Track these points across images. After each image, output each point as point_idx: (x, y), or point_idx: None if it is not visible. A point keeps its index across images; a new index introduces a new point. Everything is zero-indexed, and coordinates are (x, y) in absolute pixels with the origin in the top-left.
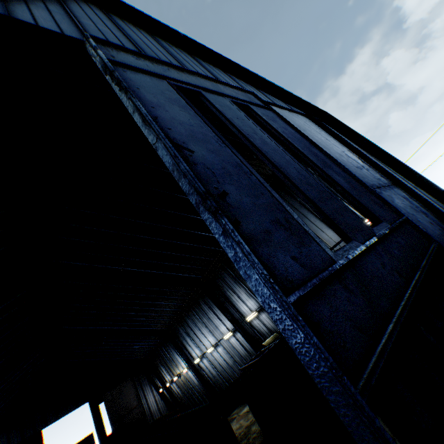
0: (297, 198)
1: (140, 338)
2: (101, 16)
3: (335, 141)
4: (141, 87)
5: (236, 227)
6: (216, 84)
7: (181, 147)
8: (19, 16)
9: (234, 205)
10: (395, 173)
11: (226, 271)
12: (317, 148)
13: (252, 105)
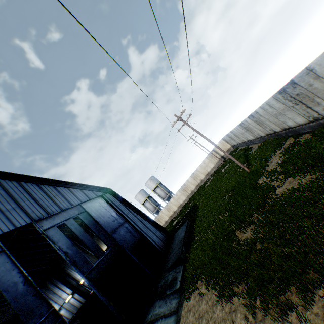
0: None
1: None
2: (22, 190)
3: (109, 208)
4: (53, 235)
5: (78, 267)
6: (68, 210)
7: (66, 252)
8: (15, 222)
9: (77, 262)
10: (131, 211)
11: None
12: (99, 224)
13: (79, 214)
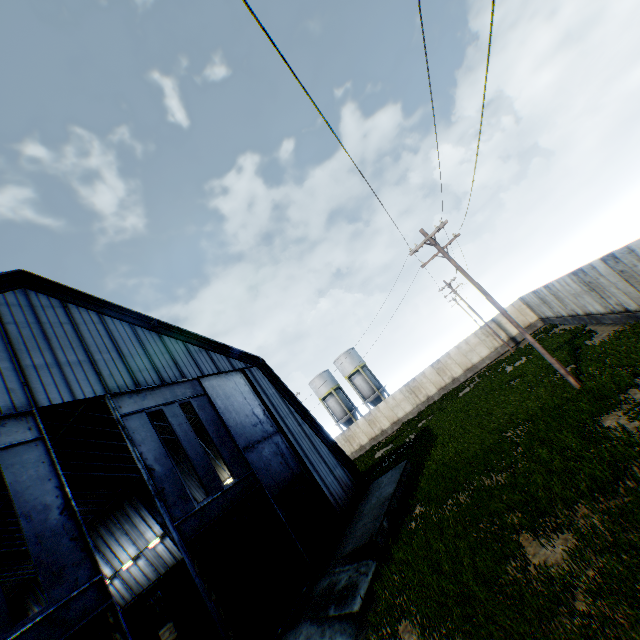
0: None
1: (12, 564)
2: (102, 332)
3: (252, 397)
4: (135, 429)
5: (165, 503)
6: (173, 386)
7: (151, 469)
8: (75, 389)
9: (166, 493)
10: (294, 412)
11: None
12: (225, 426)
13: (193, 397)
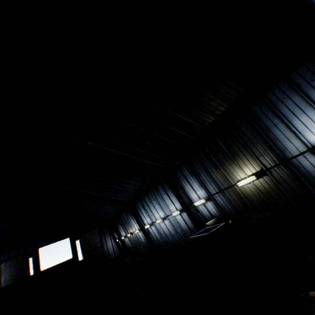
0: (272, 108)
1: (109, 204)
2: None
3: None
4: None
5: None
6: None
7: None
8: None
9: None
10: None
11: (185, 165)
12: None
13: None
